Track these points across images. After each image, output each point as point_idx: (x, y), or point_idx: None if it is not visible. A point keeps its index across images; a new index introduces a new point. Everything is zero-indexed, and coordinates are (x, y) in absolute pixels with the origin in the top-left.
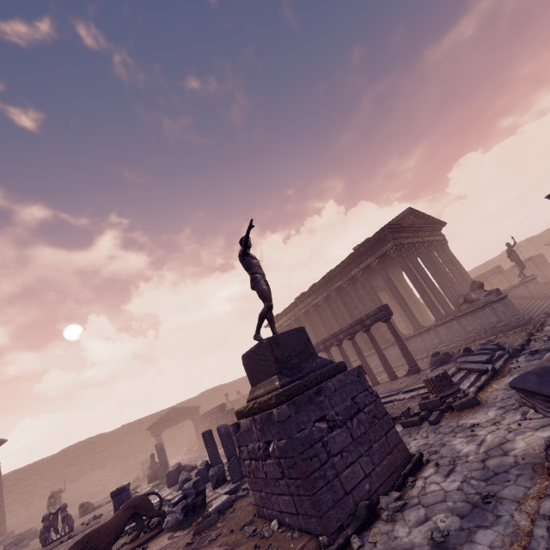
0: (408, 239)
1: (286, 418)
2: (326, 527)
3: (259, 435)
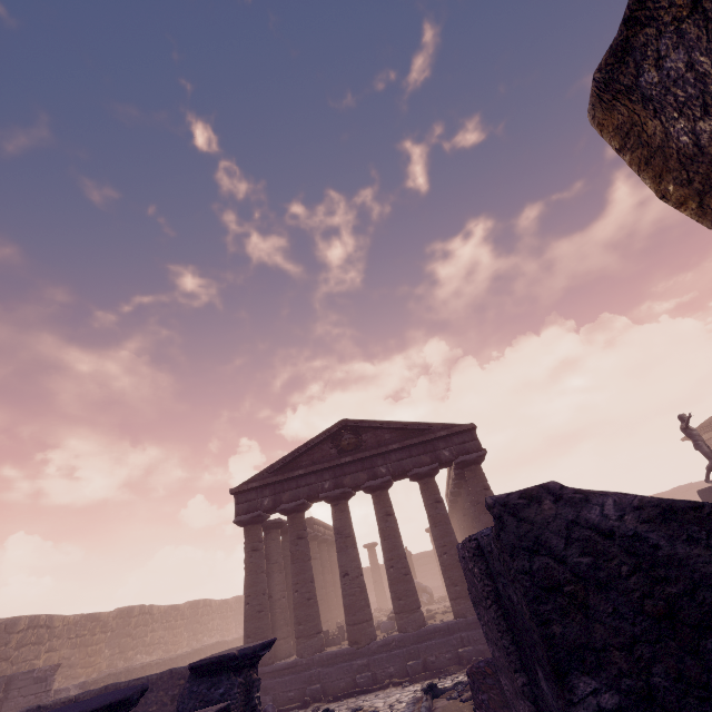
0: None
1: None
2: None
3: None
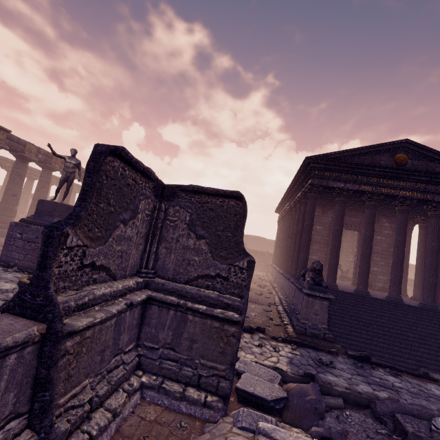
0: (351, 183)
1: (11, 225)
2: (1, 258)
3: None
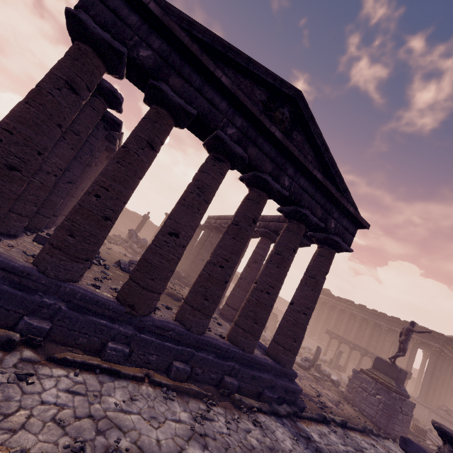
0: (448, 351)
1: (396, 399)
2: (386, 430)
3: (375, 388)
